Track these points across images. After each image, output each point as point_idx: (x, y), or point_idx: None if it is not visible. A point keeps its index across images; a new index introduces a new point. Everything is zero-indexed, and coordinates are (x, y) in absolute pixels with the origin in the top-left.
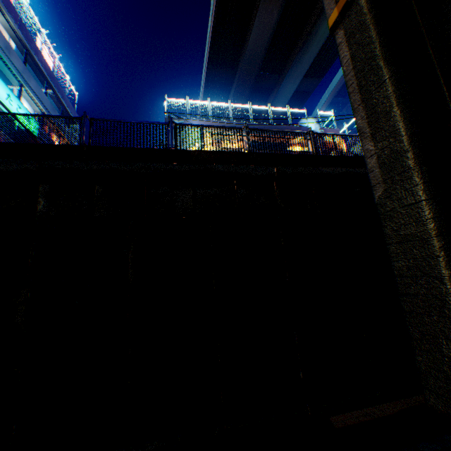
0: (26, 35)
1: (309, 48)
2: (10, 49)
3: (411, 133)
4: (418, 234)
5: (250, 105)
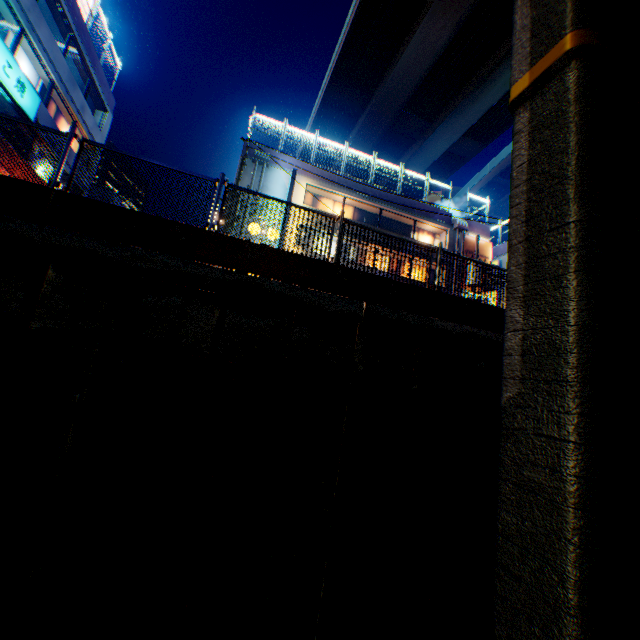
0: None
1: (480, 97)
2: None
3: (584, 325)
4: (549, 489)
5: (375, 157)
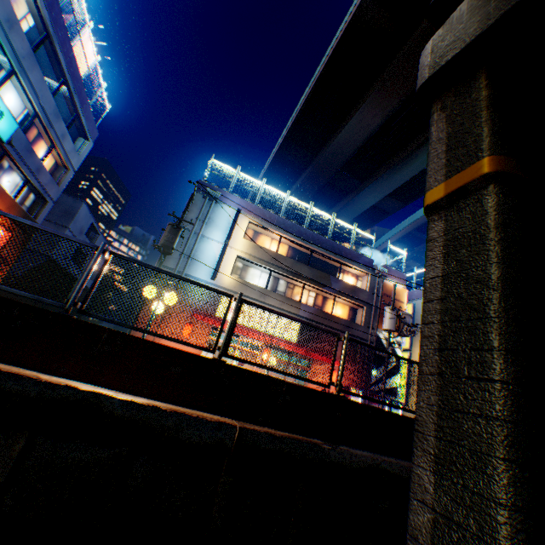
0: (55, 18)
1: (402, 170)
2: (14, 24)
3: None
4: None
5: (312, 205)
